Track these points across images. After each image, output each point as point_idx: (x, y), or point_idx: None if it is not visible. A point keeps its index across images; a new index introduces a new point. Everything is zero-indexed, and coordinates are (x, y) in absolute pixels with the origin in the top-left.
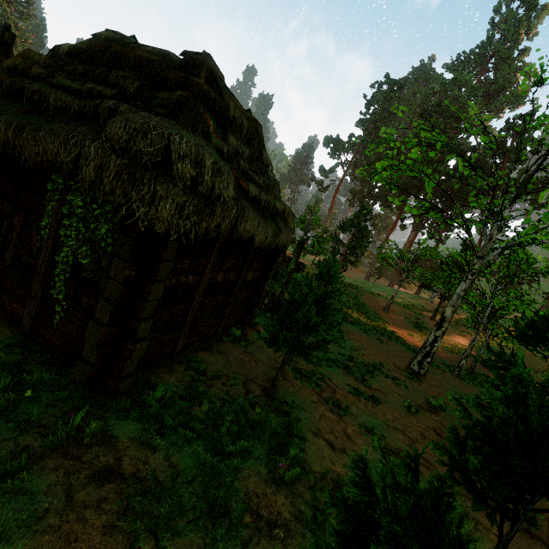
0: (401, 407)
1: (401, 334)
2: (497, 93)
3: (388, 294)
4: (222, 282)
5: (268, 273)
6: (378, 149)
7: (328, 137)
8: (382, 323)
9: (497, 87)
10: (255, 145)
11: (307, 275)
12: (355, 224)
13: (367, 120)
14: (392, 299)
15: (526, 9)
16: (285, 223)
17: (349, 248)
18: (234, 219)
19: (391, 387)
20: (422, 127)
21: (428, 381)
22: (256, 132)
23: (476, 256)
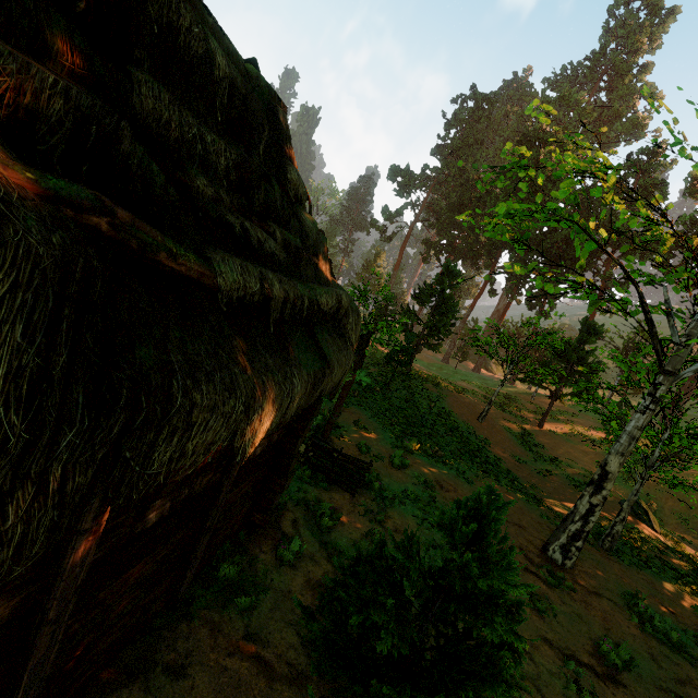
0: (565, 690)
1: (507, 461)
2: (611, 120)
3: (475, 386)
4: (169, 513)
5: (301, 427)
6: (499, 181)
7: (395, 168)
8: (480, 446)
9: (611, 112)
10: (261, 143)
11: (409, 541)
12: (437, 292)
13: (447, 146)
14: (490, 404)
15: (648, 13)
16: (339, 335)
17: (428, 326)
18: (85, 465)
19: (533, 622)
20: (580, 144)
21: (580, 582)
22: (270, 118)
23: (662, 370)
